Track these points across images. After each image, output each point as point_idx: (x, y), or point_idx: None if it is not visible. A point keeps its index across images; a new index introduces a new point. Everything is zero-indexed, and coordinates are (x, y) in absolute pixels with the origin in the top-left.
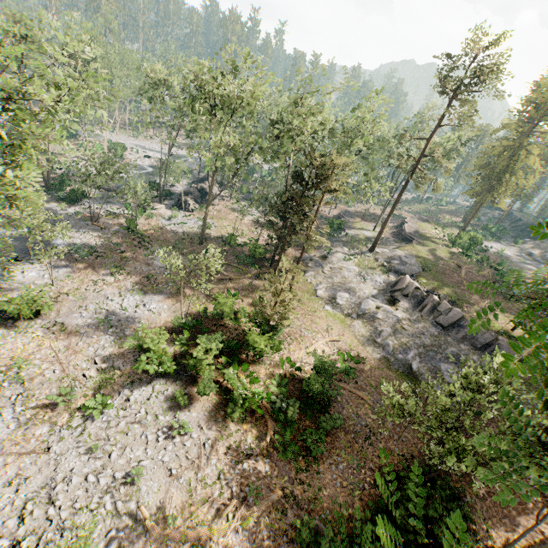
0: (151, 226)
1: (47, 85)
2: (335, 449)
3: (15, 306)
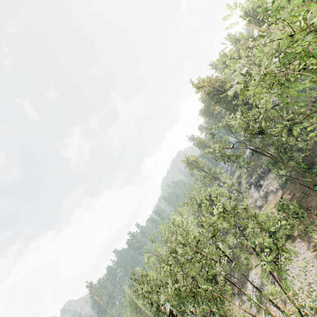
0: None
1: None
2: (306, 202)
3: None
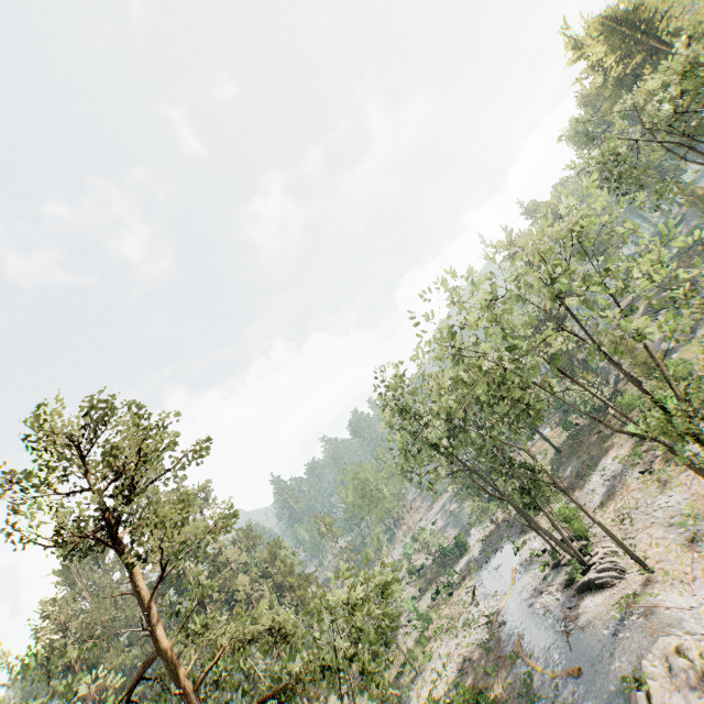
0: None
1: None
2: None
3: (565, 514)
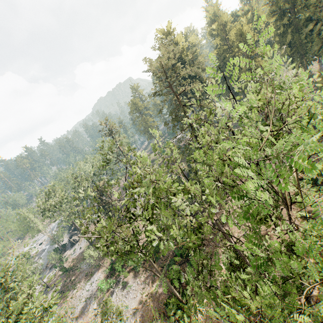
0: (70, 262)
1: (16, 258)
2: None
3: None
